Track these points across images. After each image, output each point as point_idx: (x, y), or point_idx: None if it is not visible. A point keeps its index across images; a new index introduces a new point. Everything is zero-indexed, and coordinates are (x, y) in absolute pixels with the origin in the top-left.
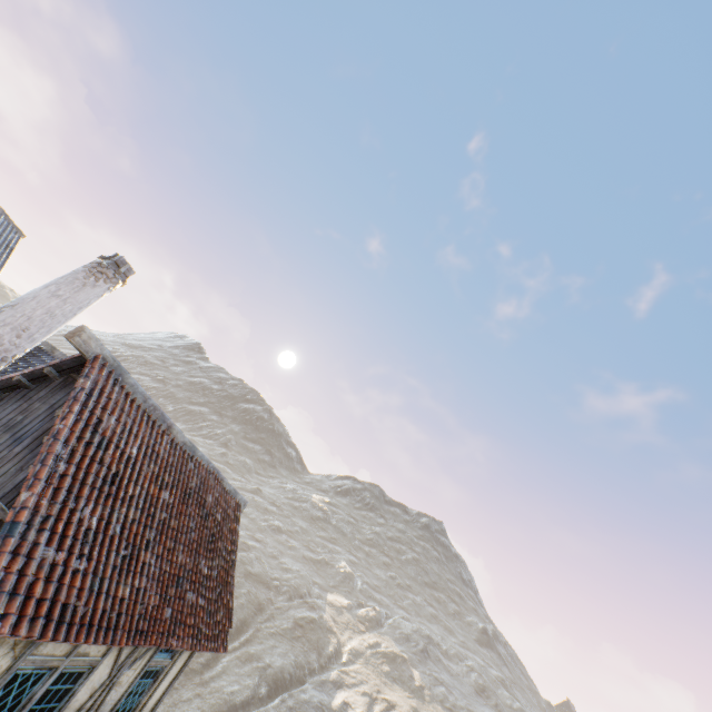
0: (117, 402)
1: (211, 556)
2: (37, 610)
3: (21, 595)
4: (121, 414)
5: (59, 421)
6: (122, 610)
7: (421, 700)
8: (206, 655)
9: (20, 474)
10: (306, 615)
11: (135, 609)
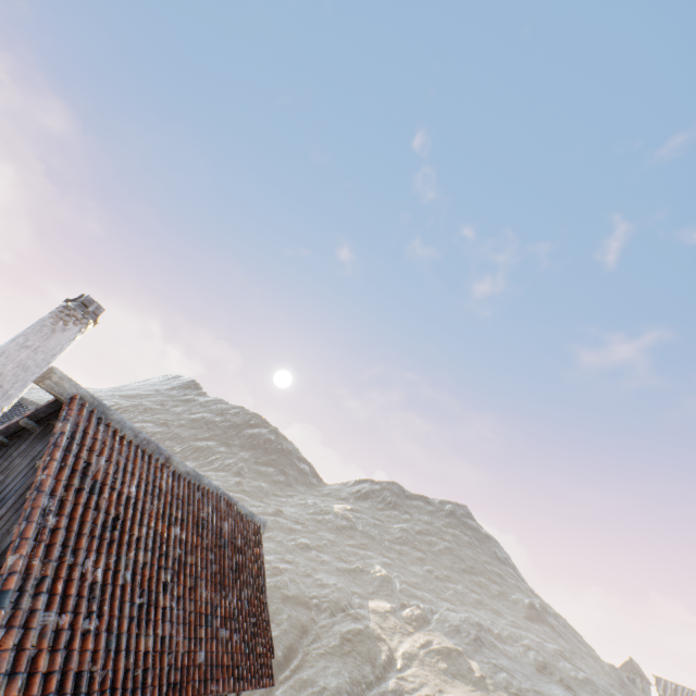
0: (104, 441)
1: (239, 586)
2: (45, 686)
3: (22, 673)
4: (111, 453)
5: (41, 471)
6: (148, 664)
7: (484, 691)
8: (259, 691)
9: (7, 538)
10: (351, 628)
11: (162, 660)
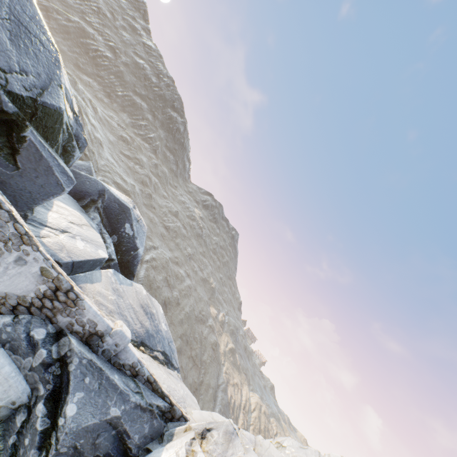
0: None
1: None
2: None
3: None
4: None
5: None
6: None
7: (240, 373)
8: (198, 396)
9: None
10: (214, 341)
11: None
